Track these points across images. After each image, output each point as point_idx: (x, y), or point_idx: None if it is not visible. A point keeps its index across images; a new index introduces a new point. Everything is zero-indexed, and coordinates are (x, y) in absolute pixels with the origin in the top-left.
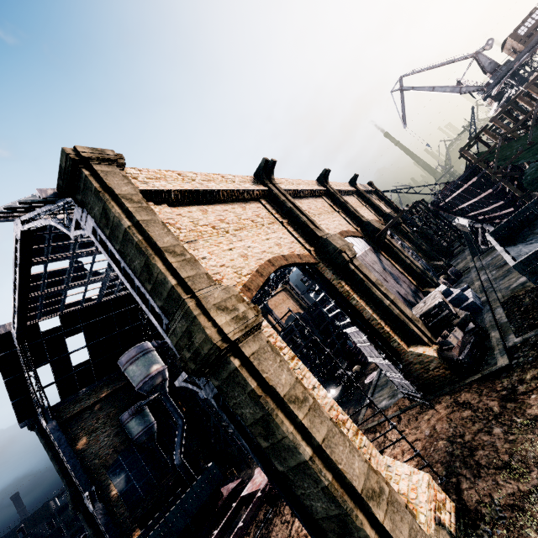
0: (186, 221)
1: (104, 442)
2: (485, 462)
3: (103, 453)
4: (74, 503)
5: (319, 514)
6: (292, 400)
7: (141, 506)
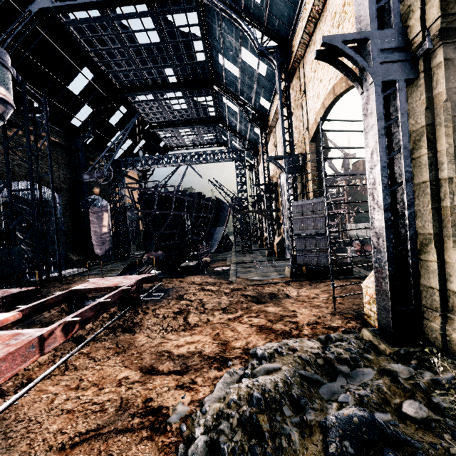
0: None
1: None
2: None
3: None
4: None
5: None
6: None
7: None
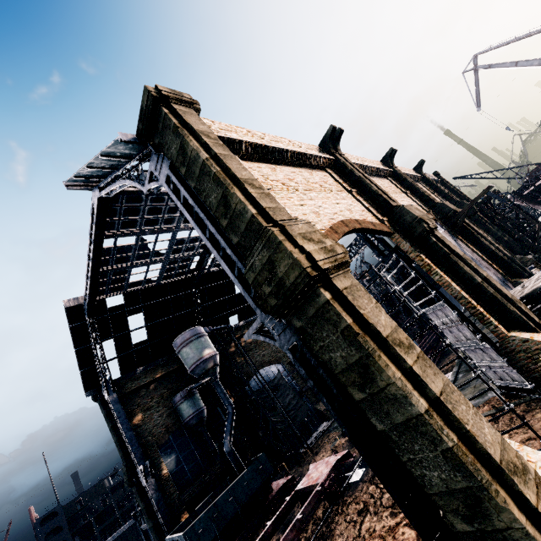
0: (256, 174)
1: (157, 421)
2: None
3: (156, 431)
4: (129, 475)
5: (435, 487)
6: (397, 343)
7: (190, 489)
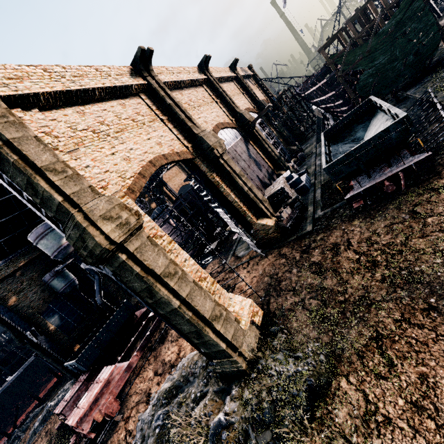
0: (63, 127)
1: (33, 297)
2: (284, 288)
3: (35, 305)
4: (19, 339)
5: (186, 331)
6: (167, 275)
7: (76, 332)
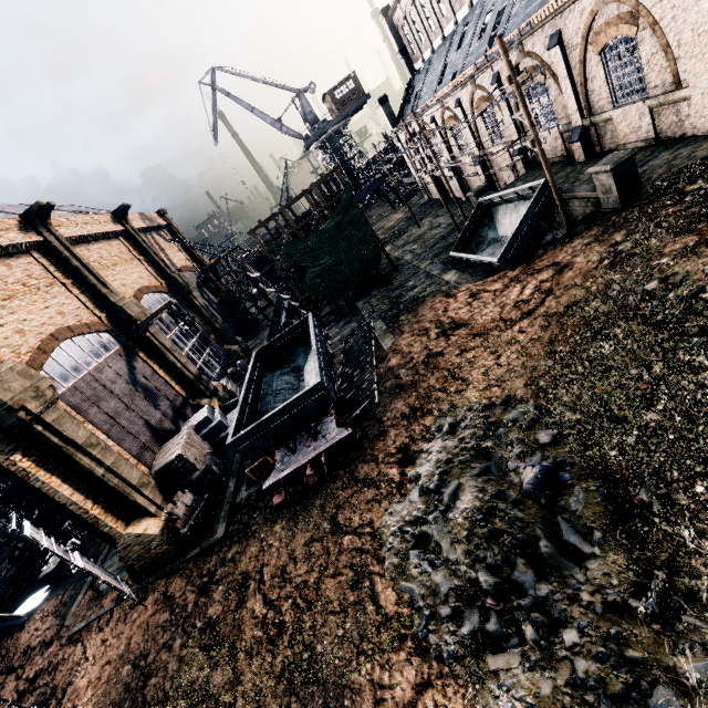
0: None
1: None
2: (151, 697)
3: None
4: None
5: None
6: None
7: None
